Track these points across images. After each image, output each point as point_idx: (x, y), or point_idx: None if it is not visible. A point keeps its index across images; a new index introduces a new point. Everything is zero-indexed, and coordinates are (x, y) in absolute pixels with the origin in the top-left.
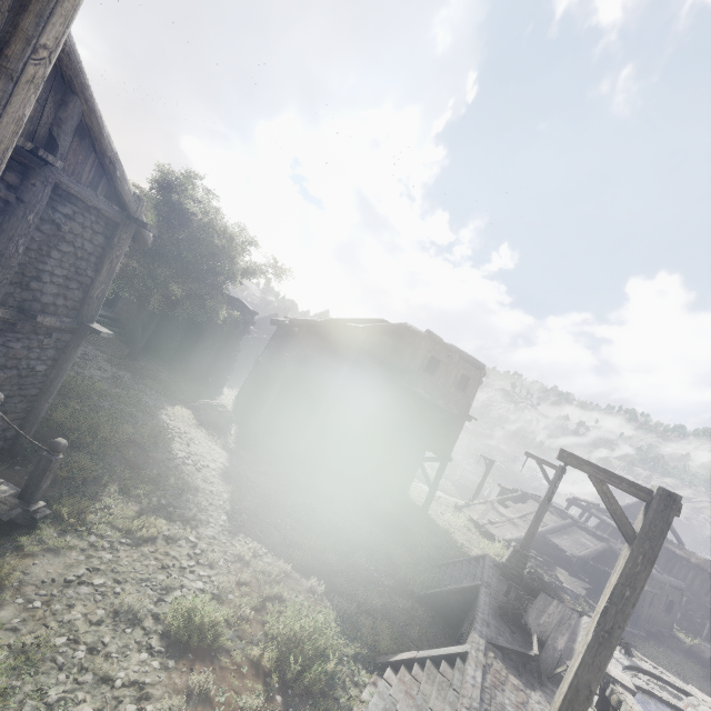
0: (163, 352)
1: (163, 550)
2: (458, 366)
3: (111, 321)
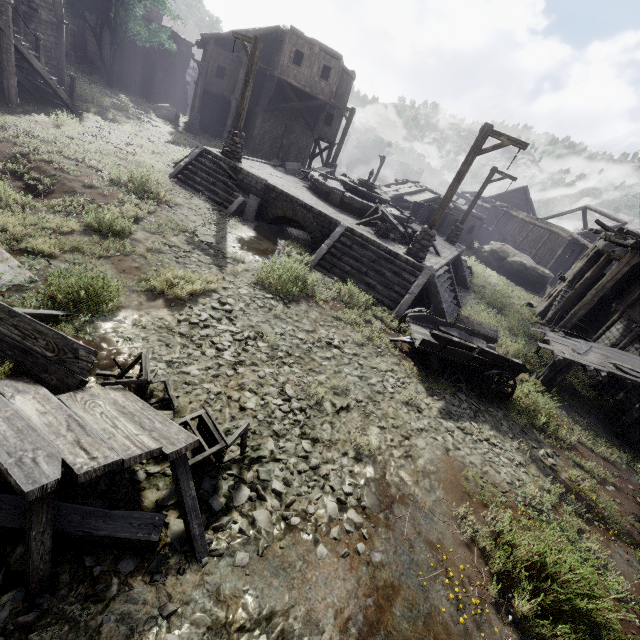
0: (133, 89)
1: (135, 136)
2: (319, 58)
3: (88, 64)
